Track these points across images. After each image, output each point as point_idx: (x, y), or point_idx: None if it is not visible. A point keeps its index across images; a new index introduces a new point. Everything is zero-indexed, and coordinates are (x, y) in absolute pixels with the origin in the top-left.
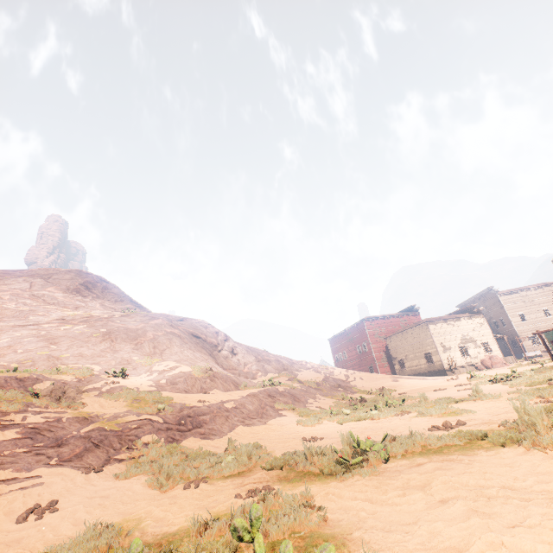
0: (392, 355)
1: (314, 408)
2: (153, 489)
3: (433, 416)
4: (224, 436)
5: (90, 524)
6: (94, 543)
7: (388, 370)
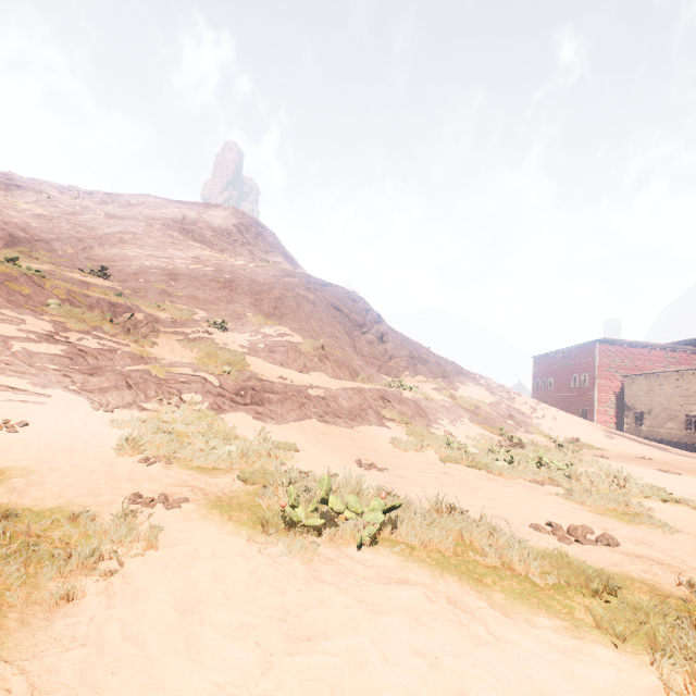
0: (627, 403)
1: (439, 431)
2: (112, 448)
3: (583, 507)
4: (282, 424)
5: None
6: None
7: (611, 420)
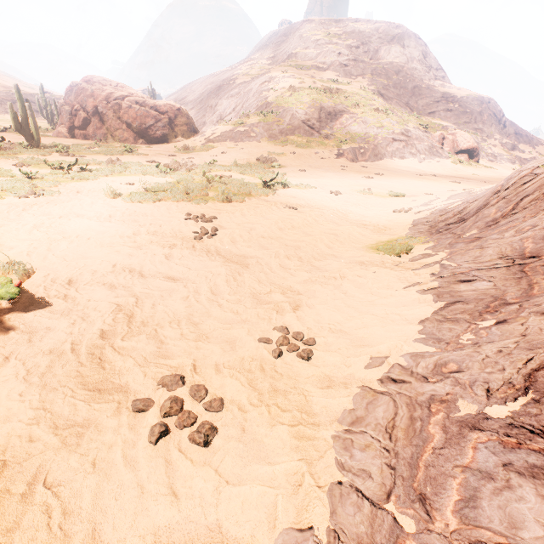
0: None
1: None
2: None
3: None
4: None
5: None
6: None
7: None
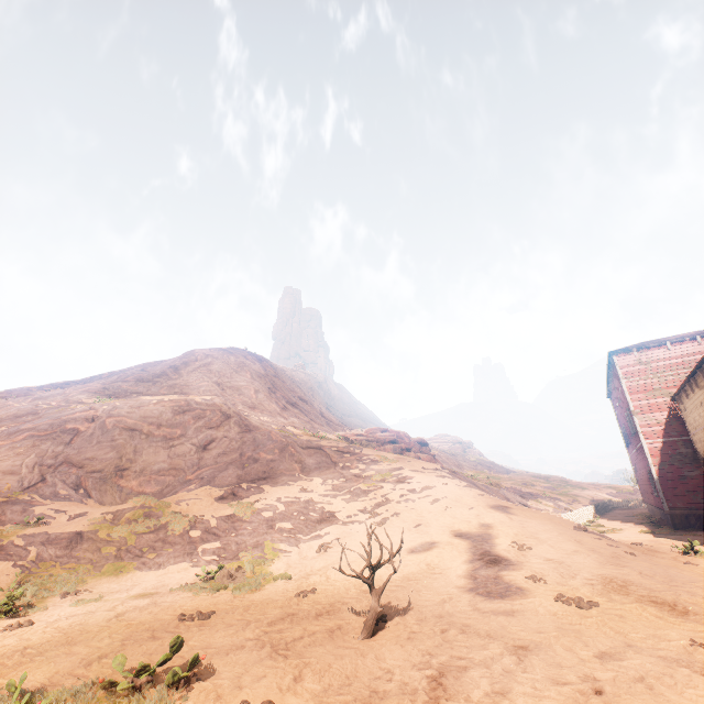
0: (696, 448)
1: None
2: None
3: None
4: None
5: None
6: None
7: (697, 488)
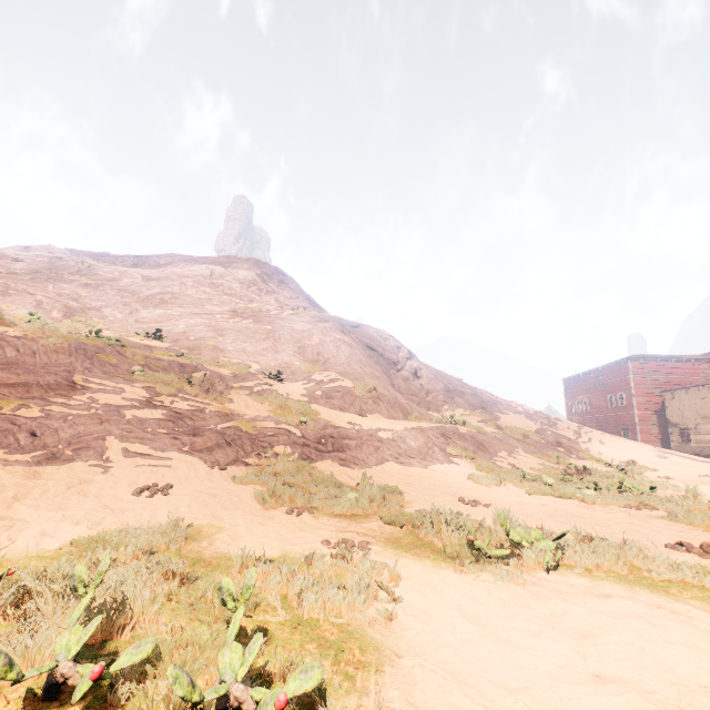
0: (670, 419)
1: (503, 464)
2: (256, 503)
3: (694, 527)
4: (366, 469)
5: (173, 517)
6: (151, 539)
7: (656, 439)
